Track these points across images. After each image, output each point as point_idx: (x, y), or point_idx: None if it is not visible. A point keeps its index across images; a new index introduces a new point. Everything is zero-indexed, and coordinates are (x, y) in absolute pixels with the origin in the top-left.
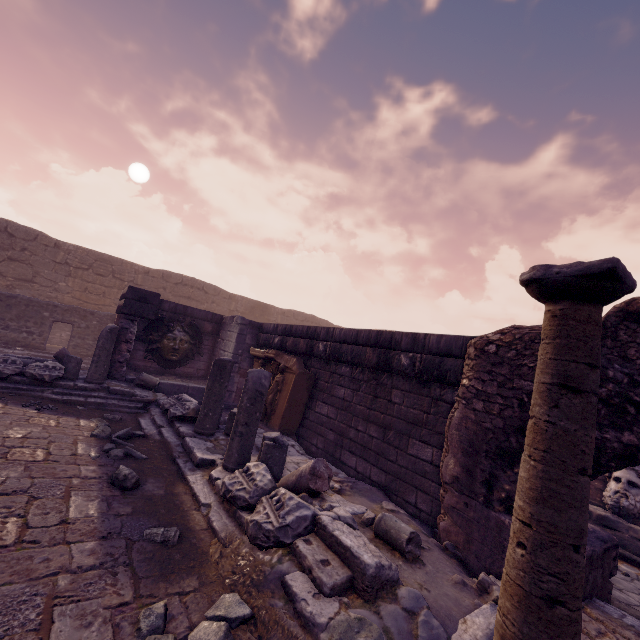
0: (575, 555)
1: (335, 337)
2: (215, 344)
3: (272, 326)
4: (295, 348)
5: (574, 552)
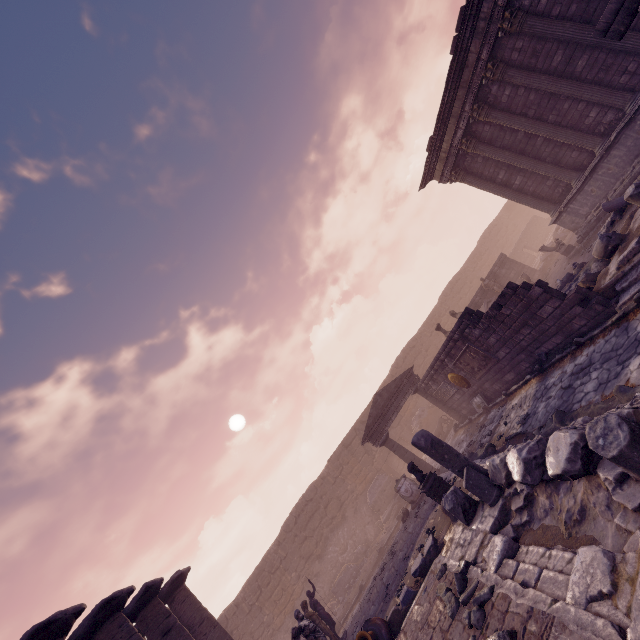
0: None
1: None
2: None
3: None
4: None
5: None
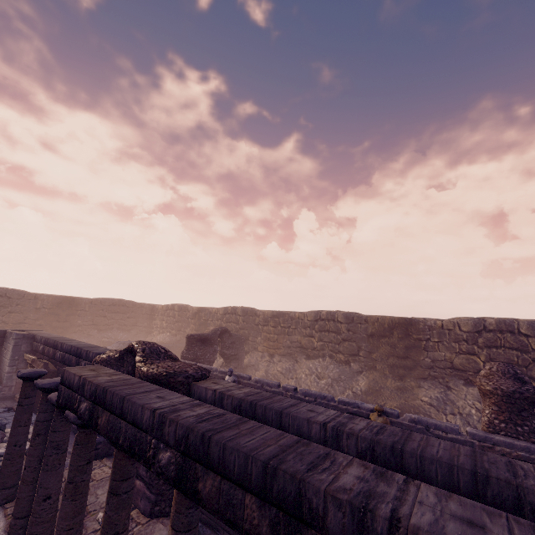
0: (15, 447)
1: (64, 349)
2: (1, 352)
3: (40, 338)
4: (48, 354)
5: (15, 447)
